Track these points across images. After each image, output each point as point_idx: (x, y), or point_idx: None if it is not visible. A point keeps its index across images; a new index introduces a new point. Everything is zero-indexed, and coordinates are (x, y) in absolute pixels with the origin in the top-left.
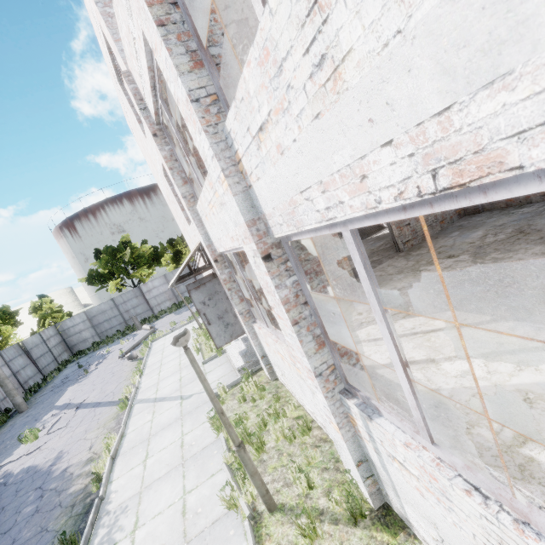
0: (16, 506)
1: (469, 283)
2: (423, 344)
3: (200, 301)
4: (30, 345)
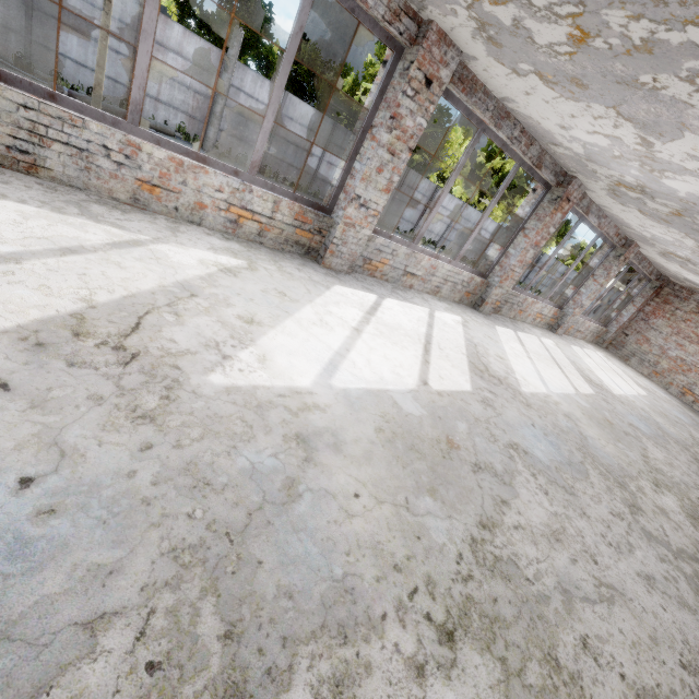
0: None
1: (692, 424)
2: (606, 367)
3: (610, 298)
4: (544, 260)
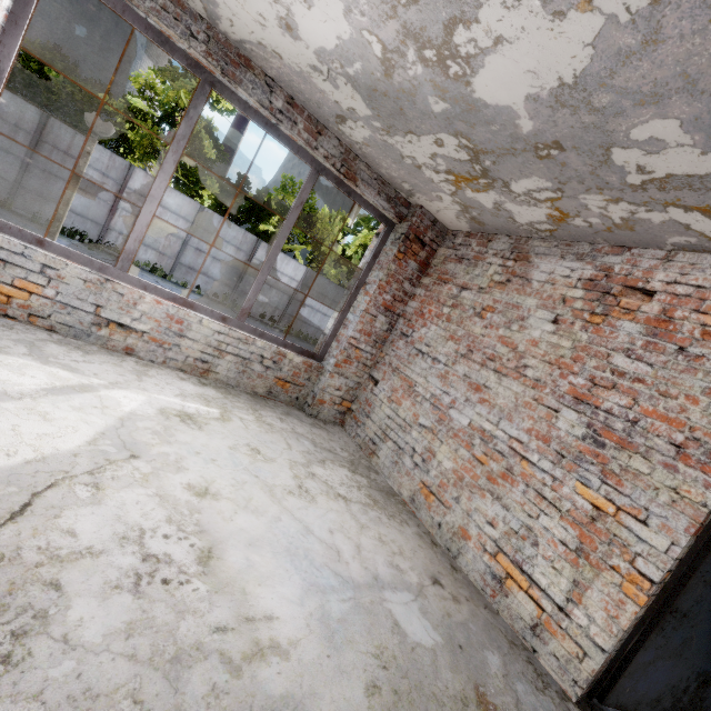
0: None
1: None
2: None
3: None
4: None
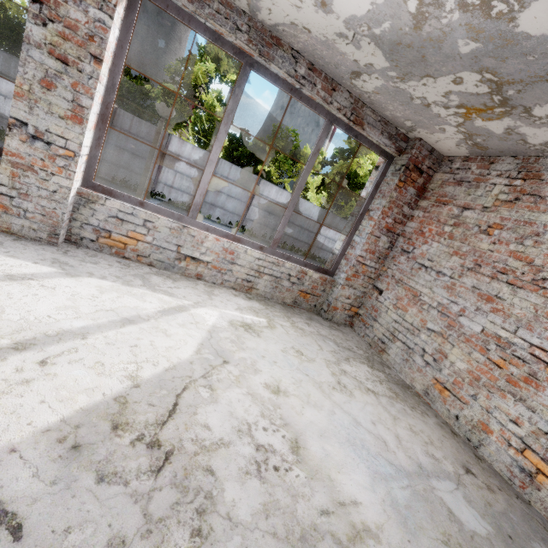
0: None
1: None
2: None
3: None
4: None
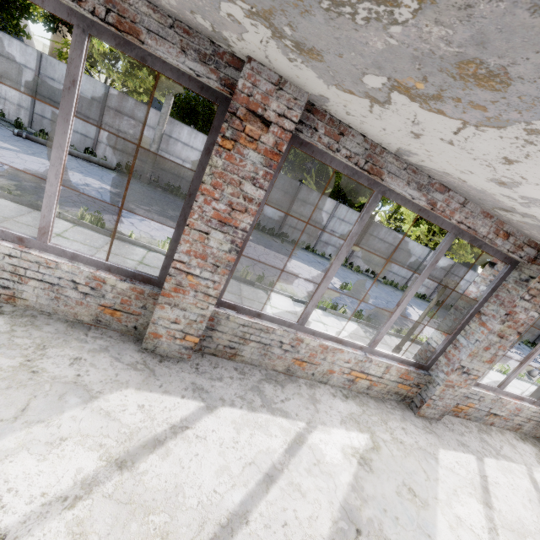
0: (388, 310)
1: None
2: (530, 535)
3: None
4: None
